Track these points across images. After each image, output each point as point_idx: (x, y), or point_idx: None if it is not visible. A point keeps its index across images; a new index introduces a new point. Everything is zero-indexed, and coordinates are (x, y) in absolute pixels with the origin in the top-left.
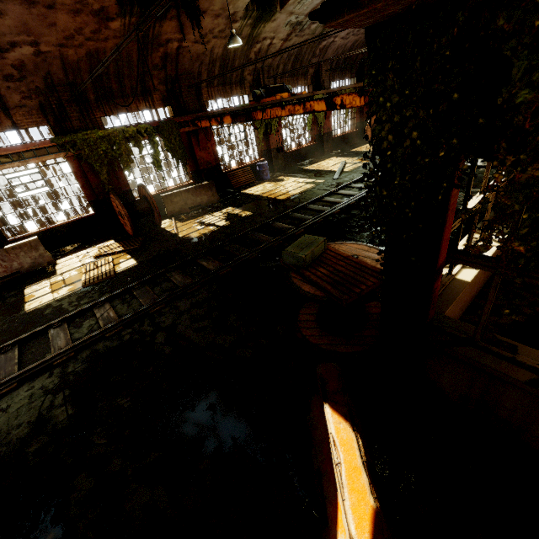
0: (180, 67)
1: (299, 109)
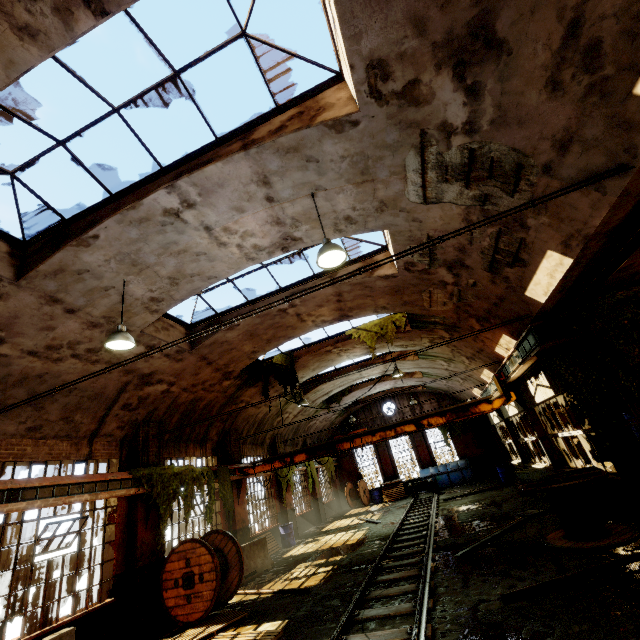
0: (234, 423)
1: (390, 433)
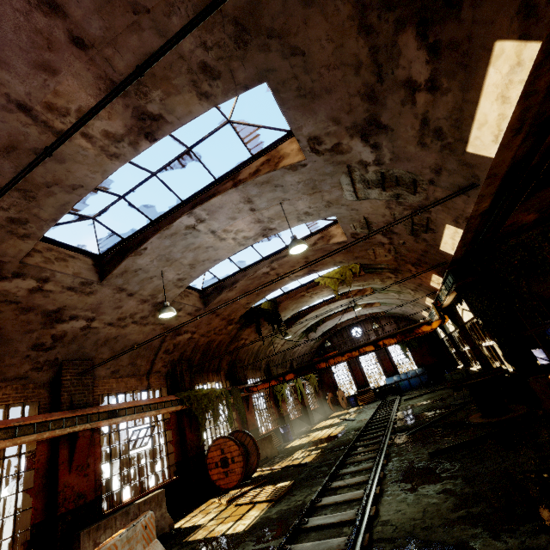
0: (238, 355)
1: (355, 353)
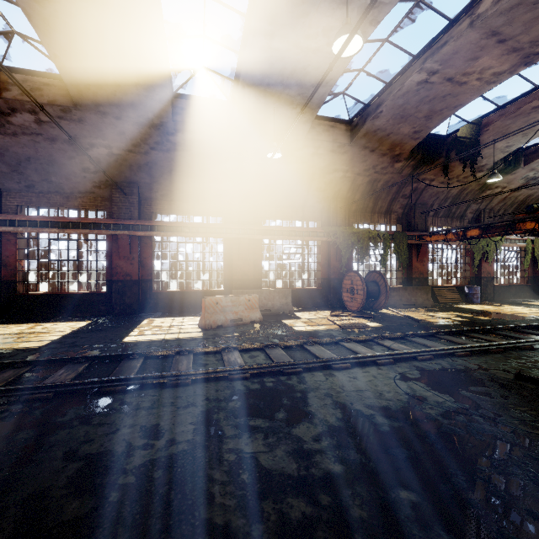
0: (420, 199)
1: None
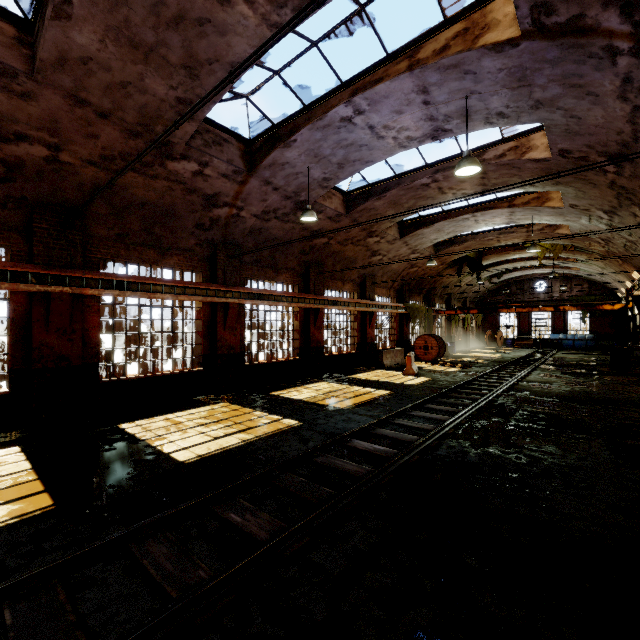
0: (434, 286)
1: (535, 309)
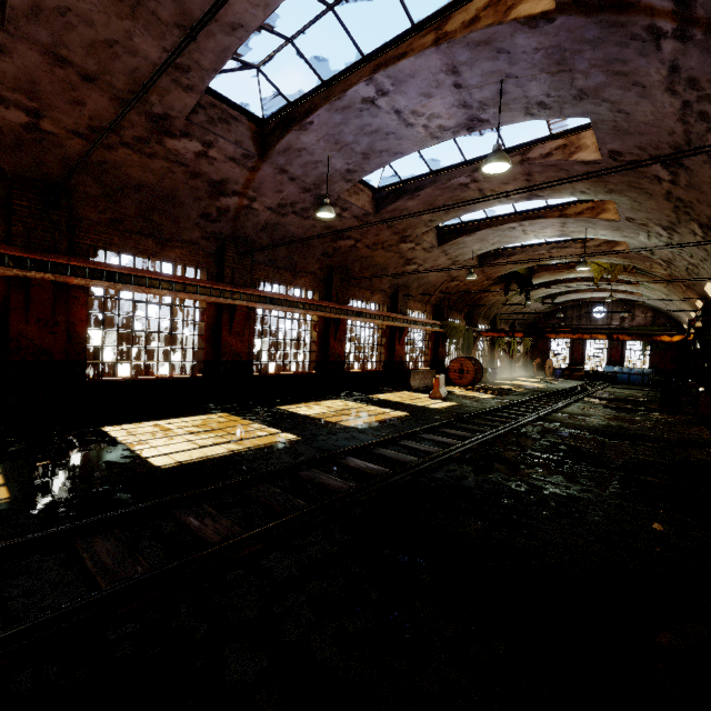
0: (478, 304)
1: (586, 336)
